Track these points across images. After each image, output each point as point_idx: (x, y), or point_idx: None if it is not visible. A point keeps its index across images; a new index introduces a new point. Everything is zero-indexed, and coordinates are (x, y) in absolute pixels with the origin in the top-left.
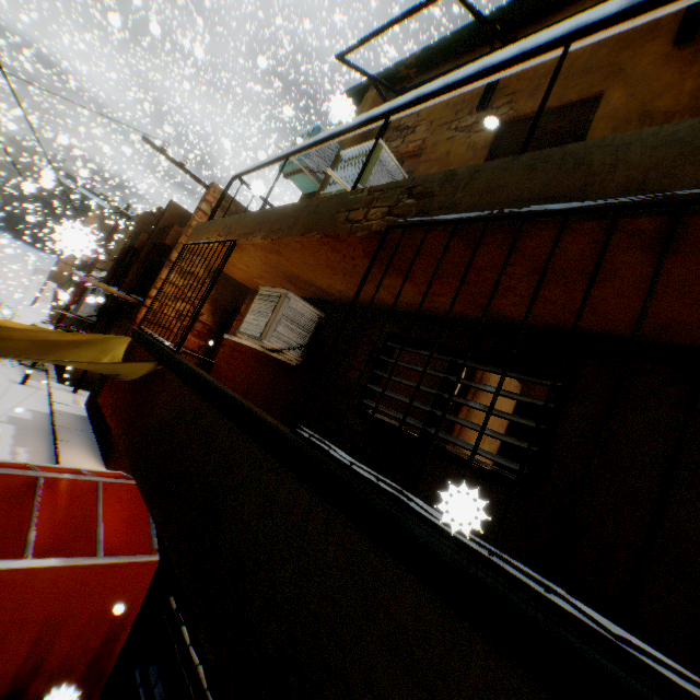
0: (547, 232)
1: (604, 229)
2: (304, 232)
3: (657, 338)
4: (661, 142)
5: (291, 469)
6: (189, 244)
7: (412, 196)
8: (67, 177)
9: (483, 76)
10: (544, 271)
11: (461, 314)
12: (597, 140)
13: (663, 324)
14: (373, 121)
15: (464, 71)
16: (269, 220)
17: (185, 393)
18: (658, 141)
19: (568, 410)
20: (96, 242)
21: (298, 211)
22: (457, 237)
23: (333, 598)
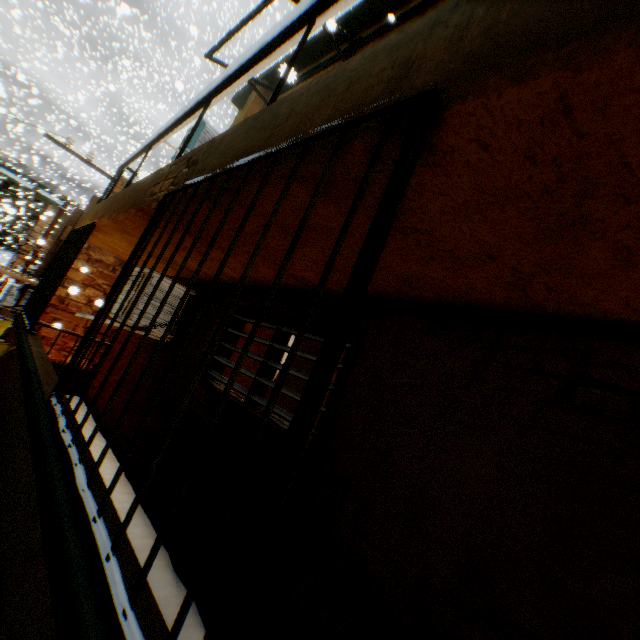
0: (253, 187)
1: (281, 178)
2: (128, 209)
3: (415, 294)
4: (318, 90)
5: (32, 440)
6: (74, 230)
7: (188, 165)
8: (28, 181)
9: (264, 55)
10: (221, 221)
11: (285, 284)
12: (289, 95)
13: (405, 279)
14: (201, 106)
15: (249, 52)
16: (117, 201)
17: (19, 371)
18: (317, 89)
19: (354, 370)
20: (51, 239)
21: (132, 191)
22: (209, 201)
23: (4, 578)
